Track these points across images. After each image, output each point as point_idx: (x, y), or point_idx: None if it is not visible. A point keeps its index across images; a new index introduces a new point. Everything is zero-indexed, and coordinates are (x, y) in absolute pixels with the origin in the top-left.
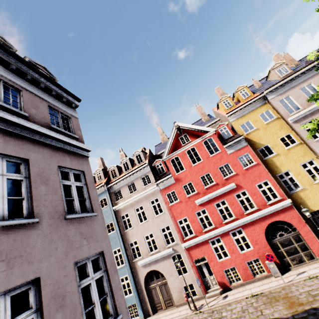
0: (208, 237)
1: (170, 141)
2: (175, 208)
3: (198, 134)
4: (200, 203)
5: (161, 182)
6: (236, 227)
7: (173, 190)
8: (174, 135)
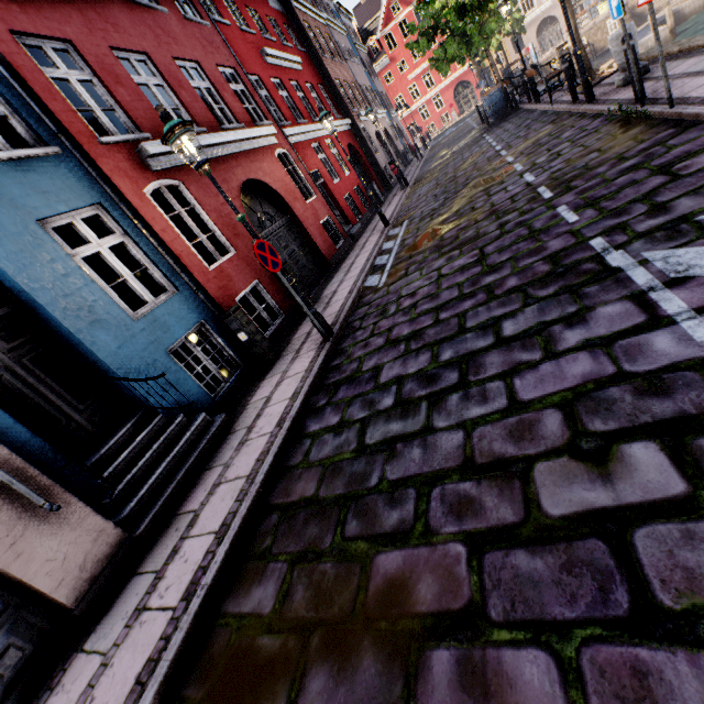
0: (417, 106)
1: (382, 14)
2: (392, 88)
3: (409, 0)
4: (411, 79)
5: (378, 64)
6: (436, 93)
7: (389, 71)
8: (385, 5)
